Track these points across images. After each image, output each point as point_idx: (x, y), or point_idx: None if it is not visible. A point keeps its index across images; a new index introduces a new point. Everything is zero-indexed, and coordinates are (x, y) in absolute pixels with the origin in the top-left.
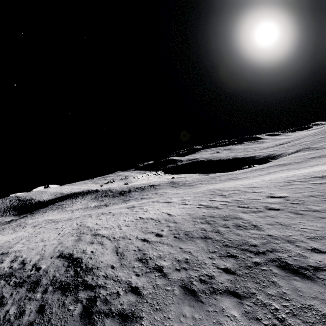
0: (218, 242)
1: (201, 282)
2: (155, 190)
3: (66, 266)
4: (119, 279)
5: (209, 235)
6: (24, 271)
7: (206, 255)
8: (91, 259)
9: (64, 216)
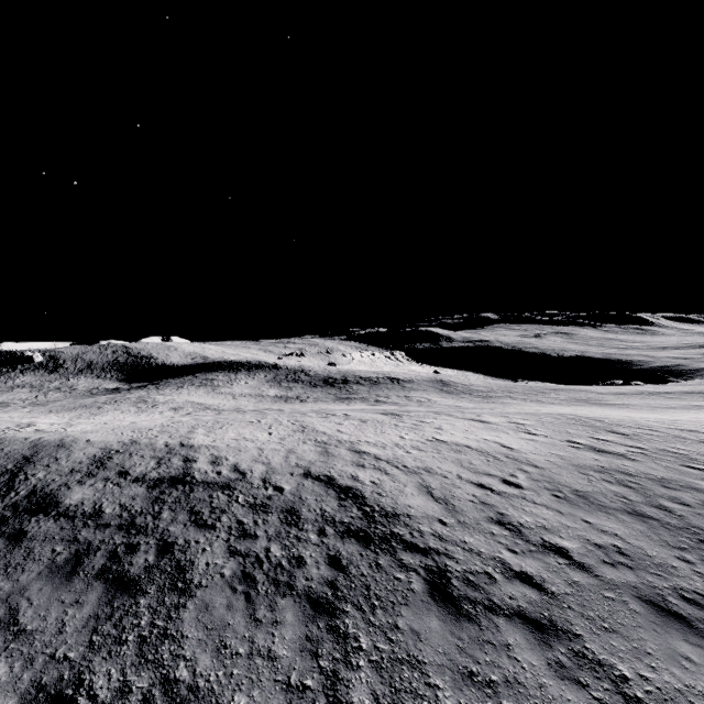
0: (680, 530)
1: (691, 604)
2: (402, 391)
3: (337, 498)
4: (475, 549)
5: (644, 511)
6: (252, 487)
7: (665, 550)
8: (382, 496)
9: (222, 403)
